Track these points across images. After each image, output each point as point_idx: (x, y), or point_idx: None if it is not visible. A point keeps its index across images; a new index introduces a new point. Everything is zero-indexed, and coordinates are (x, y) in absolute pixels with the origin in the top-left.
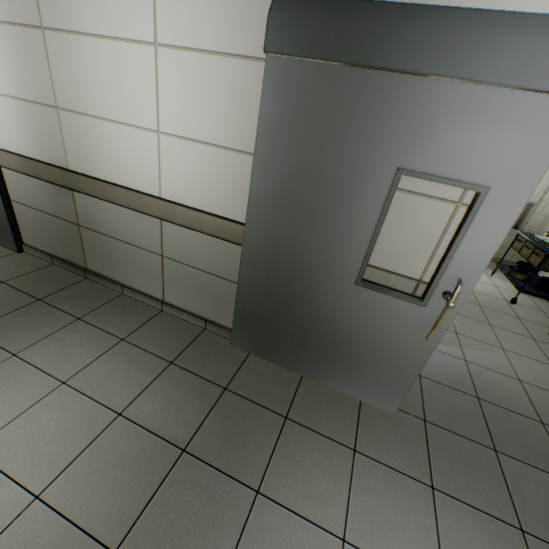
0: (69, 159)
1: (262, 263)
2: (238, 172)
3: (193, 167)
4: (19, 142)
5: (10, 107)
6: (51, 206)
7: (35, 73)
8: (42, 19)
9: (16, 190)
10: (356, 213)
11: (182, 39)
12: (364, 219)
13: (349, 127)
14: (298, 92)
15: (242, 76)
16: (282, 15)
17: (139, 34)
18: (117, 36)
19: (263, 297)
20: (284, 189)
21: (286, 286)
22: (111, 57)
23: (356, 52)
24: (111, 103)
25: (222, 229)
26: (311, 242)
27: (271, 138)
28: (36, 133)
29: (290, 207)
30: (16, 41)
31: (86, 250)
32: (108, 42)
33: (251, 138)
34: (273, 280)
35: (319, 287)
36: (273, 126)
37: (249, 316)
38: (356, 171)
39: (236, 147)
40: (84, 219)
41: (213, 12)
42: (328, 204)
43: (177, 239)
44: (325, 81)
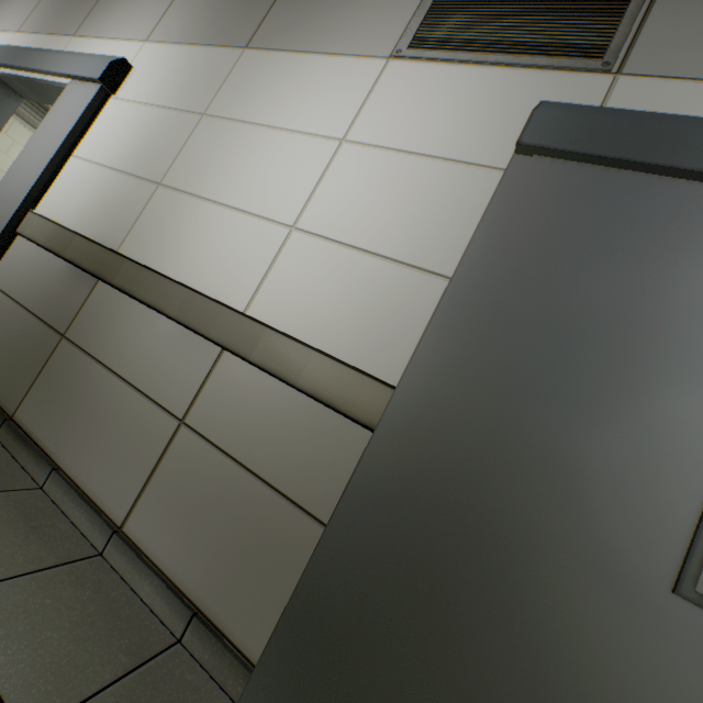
0: (127, 241)
1: (412, 477)
2: (408, 299)
3: (326, 280)
4: (71, 213)
5: (96, 176)
6: (42, 298)
7: (160, 149)
8: (210, 108)
9: (9, 269)
10: (672, 401)
11: (382, 140)
12: (696, 418)
13: (655, 251)
14: (560, 197)
15: (457, 182)
16: (555, 112)
17: (325, 130)
18: (295, 129)
19: (387, 572)
20: (504, 330)
21: (462, 553)
22: (274, 145)
23: (678, 155)
24: (242, 188)
25: (340, 386)
26: (551, 448)
27: (496, 249)
28: (106, 206)
29: (510, 364)
30: (162, 122)
31: (39, 381)
32: (279, 133)
33: (449, 255)
34: (427, 527)
35: (558, 579)
36: (503, 234)
37: (324, 628)
38: (671, 320)
39: (417, 263)
40: (81, 327)
41: (437, 121)
42: (603, 373)
43: (233, 394)
44: (611, 189)
